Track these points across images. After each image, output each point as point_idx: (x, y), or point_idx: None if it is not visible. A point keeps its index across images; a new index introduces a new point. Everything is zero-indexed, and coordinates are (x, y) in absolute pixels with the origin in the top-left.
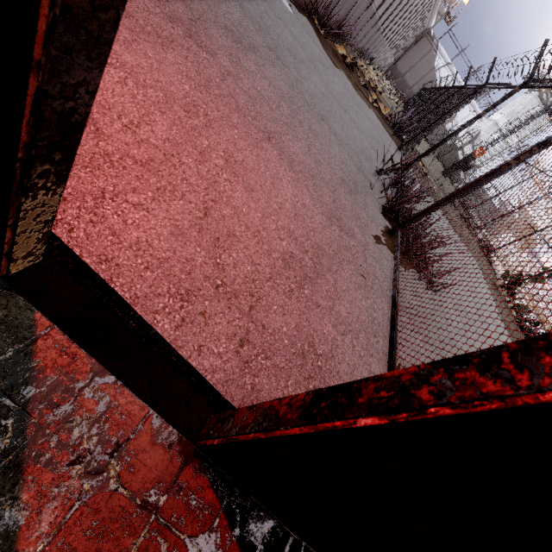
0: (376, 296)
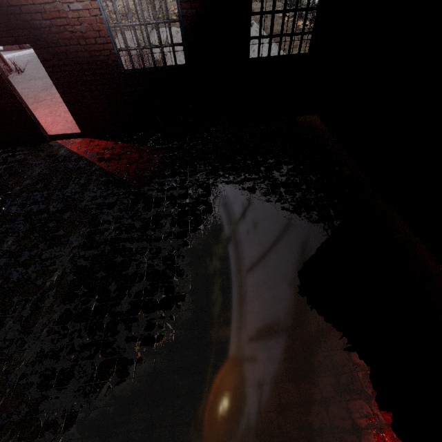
0: None
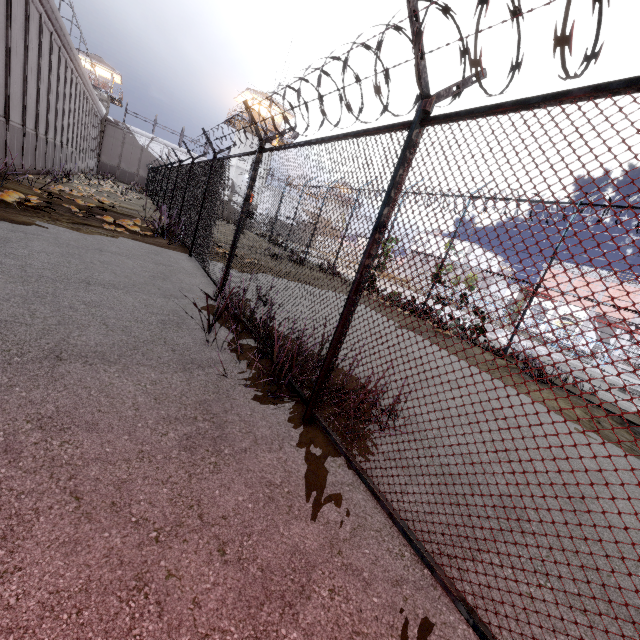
0: (444, 638)
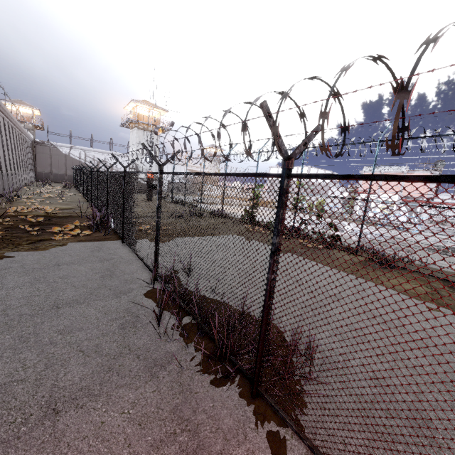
0: None
